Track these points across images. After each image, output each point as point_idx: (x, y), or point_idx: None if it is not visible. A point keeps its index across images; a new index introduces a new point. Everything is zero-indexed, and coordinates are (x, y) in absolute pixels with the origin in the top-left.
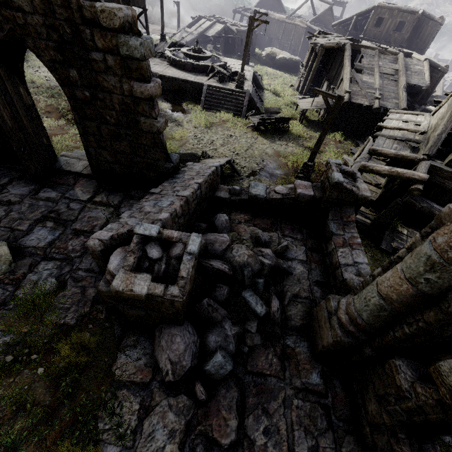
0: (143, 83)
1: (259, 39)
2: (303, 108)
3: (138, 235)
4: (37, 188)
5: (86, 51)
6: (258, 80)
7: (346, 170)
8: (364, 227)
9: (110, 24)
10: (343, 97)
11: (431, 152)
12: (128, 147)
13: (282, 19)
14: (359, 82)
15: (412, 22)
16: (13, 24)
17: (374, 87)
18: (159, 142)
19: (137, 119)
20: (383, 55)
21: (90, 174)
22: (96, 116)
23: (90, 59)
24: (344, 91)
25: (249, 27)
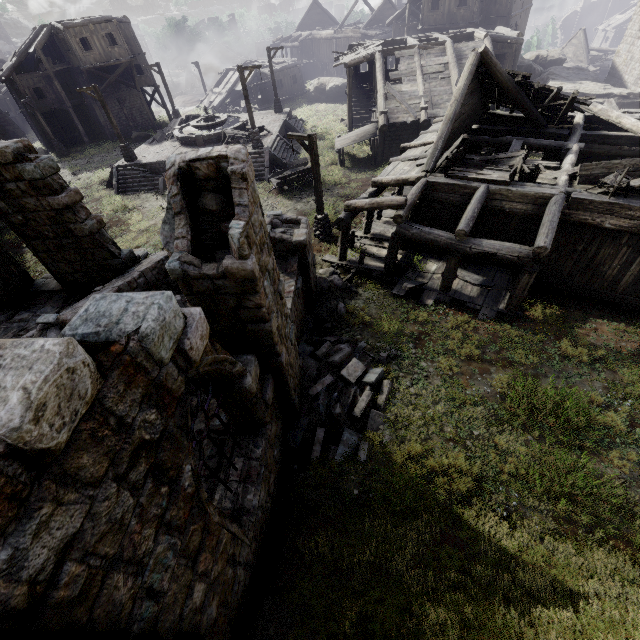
0: (55, 197)
1: (311, 69)
2: (338, 148)
3: (41, 324)
4: (13, 313)
5: (2, 185)
6: (294, 128)
7: (288, 219)
8: (380, 275)
9: (6, 160)
10: (314, 135)
11: (428, 166)
12: (77, 255)
13: (330, 36)
14: (397, 95)
15: None
16: None
17: (418, 96)
18: (98, 242)
19: (69, 228)
20: (426, 50)
21: (61, 289)
22: (37, 234)
23: (8, 190)
24: (378, 113)
25: (241, 78)
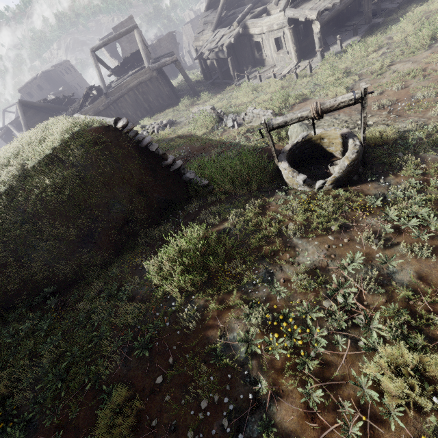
0: None
1: None
2: None
3: None
4: None
5: None
6: None
7: None
8: None
9: None
10: None
11: None
12: None
13: None
14: None
15: (42, 81)
16: None
17: None
18: None
19: None
20: None
21: None
22: None
23: None
24: None
25: None
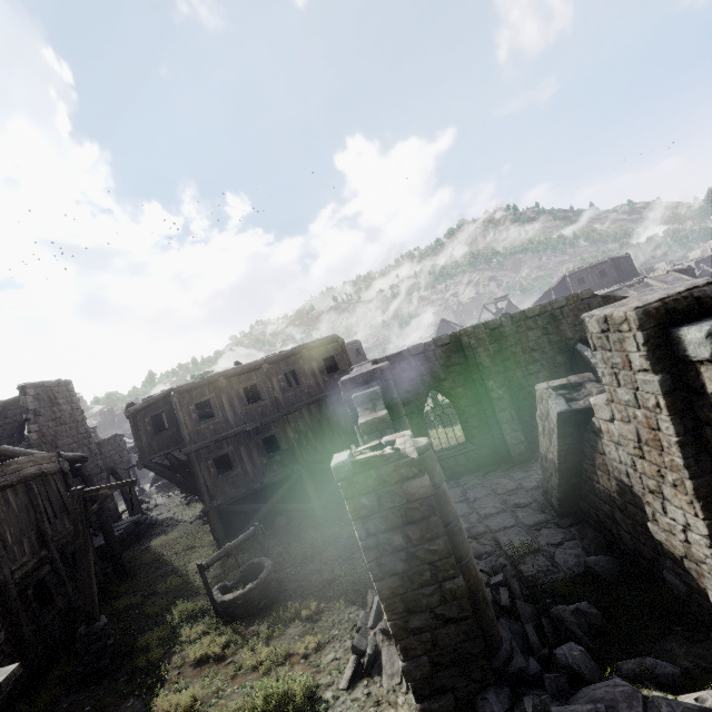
0: None
1: None
2: None
3: None
4: None
5: None
6: None
7: None
8: None
9: None
10: None
11: None
12: None
13: None
14: None
15: (610, 267)
16: (581, 332)
17: None
18: None
19: None
20: (632, 287)
21: None
22: None
23: None
24: None
25: None
